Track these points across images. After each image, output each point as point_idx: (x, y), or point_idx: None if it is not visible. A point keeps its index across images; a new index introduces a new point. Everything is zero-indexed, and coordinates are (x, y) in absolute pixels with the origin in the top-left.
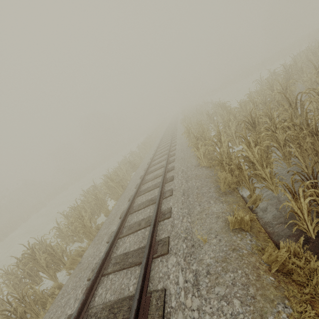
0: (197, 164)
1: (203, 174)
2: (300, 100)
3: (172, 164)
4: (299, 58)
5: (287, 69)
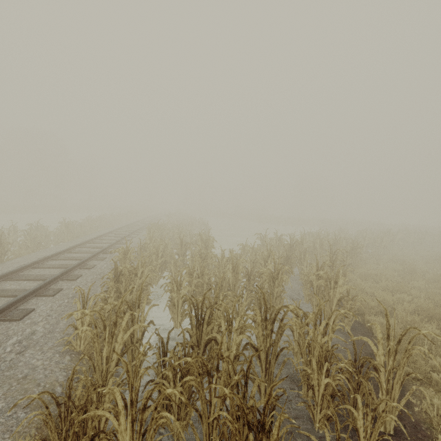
0: (56, 342)
1: (41, 381)
2: (281, 319)
3: (40, 300)
4: (308, 237)
5: (293, 244)
